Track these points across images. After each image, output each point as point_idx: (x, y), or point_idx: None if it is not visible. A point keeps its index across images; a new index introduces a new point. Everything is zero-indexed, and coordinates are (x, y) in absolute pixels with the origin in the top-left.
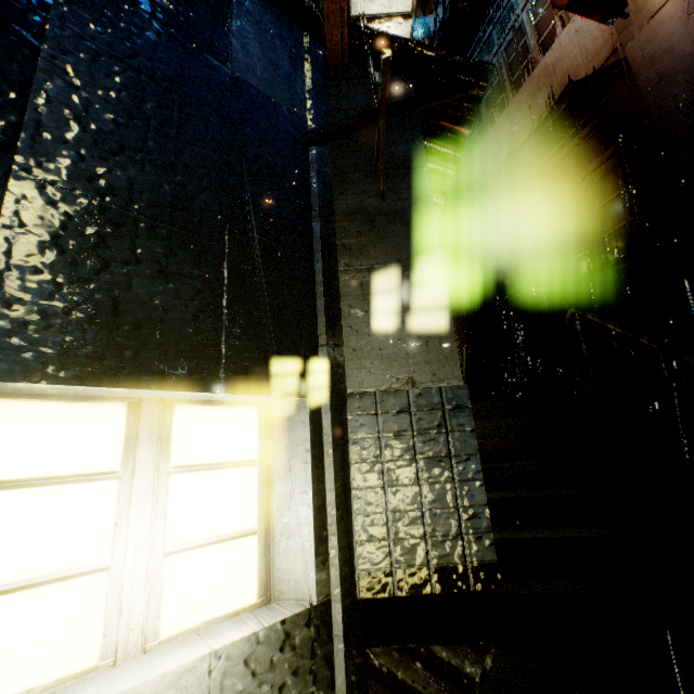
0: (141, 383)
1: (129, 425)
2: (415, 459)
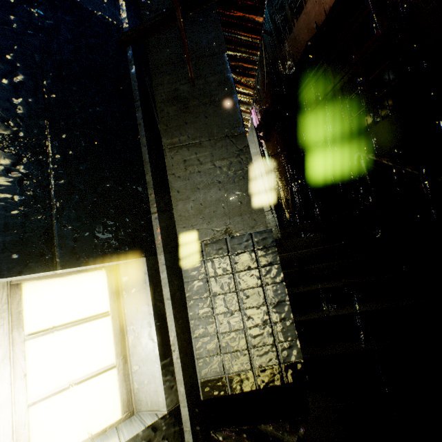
0: None
1: None
2: (236, 291)
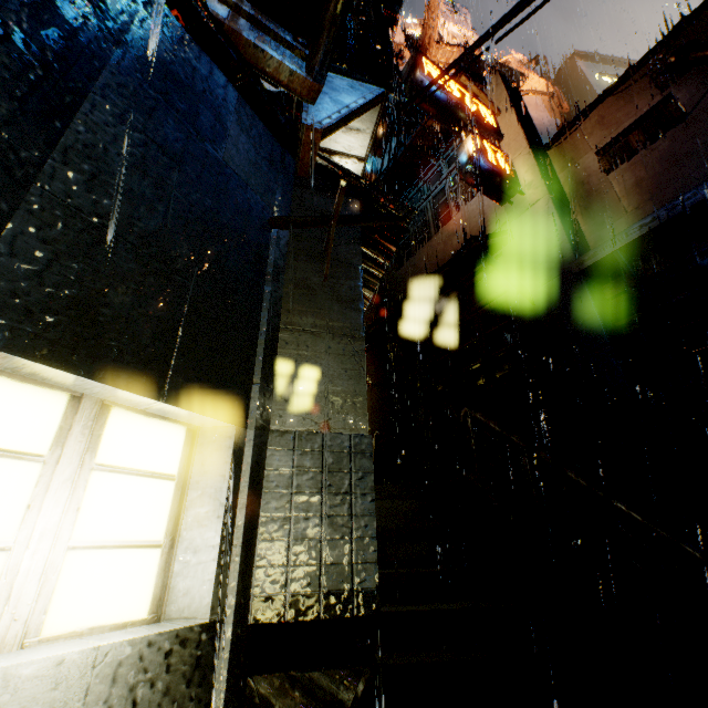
0: (96, 375)
1: (66, 415)
2: (322, 493)
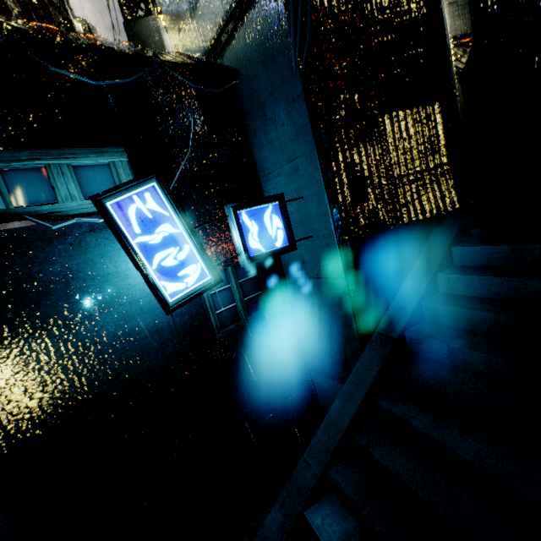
0: None
1: None
2: (459, 16)
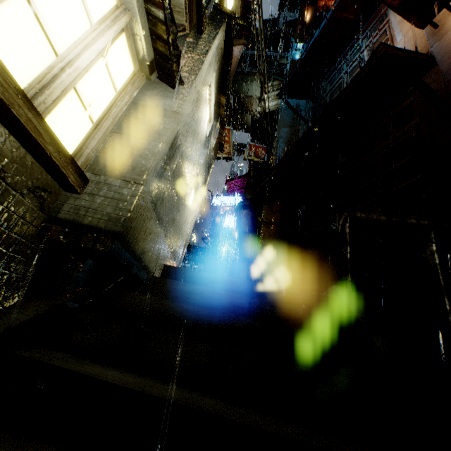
0: None
1: None
2: None
